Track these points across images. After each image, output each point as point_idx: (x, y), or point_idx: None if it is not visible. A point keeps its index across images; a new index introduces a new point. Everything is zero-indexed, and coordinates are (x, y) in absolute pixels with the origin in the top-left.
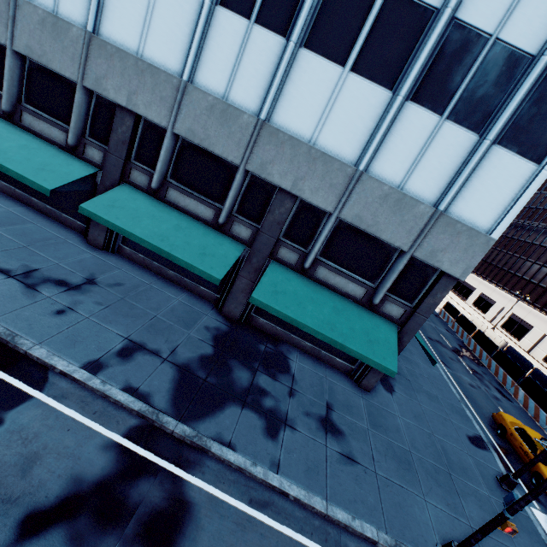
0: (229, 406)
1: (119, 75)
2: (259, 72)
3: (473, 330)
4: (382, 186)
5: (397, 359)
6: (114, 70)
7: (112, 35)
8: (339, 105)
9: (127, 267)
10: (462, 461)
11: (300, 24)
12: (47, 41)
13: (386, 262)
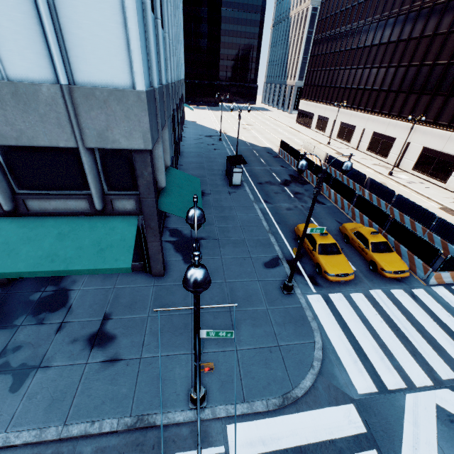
0: None
1: None
2: None
3: (299, 156)
4: None
5: (132, 253)
6: None
7: None
8: None
9: None
10: (249, 290)
11: None
12: None
13: (82, 164)
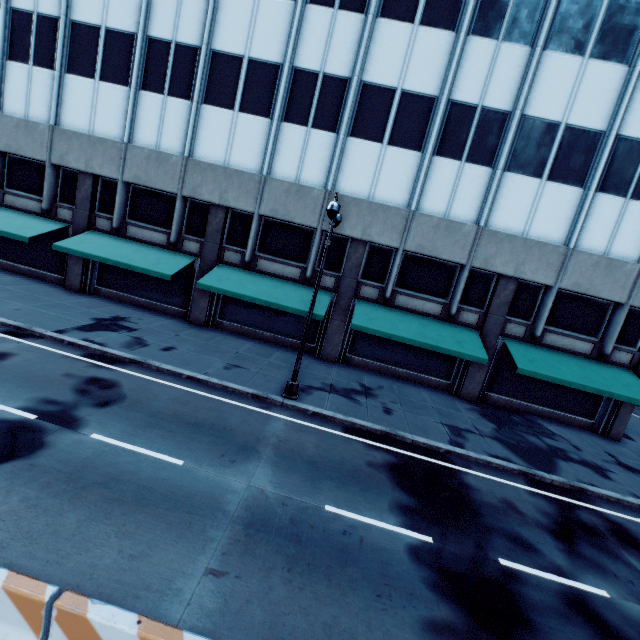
0: (557, 461)
1: (354, 216)
2: (472, 194)
3: None
4: (591, 256)
5: None
6: (350, 213)
7: (346, 189)
8: (542, 205)
9: (365, 373)
10: None
11: (504, 158)
12: (290, 203)
13: (603, 317)
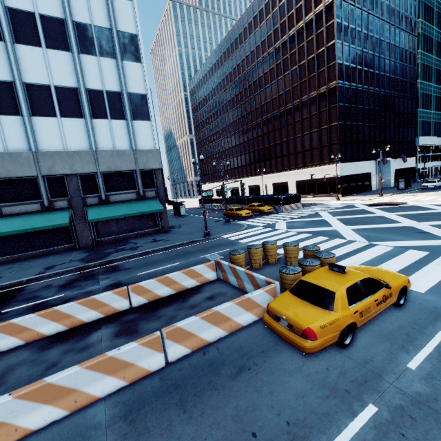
0: (112, 254)
1: None
2: (17, 133)
3: (213, 200)
4: (108, 152)
5: (162, 205)
6: None
7: None
8: (66, 131)
9: (5, 265)
10: (212, 225)
11: (24, 109)
12: None
13: (134, 179)
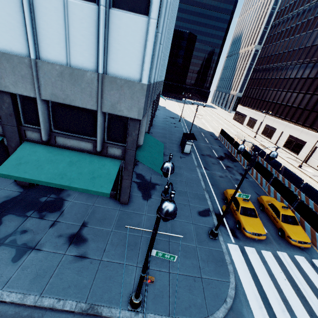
0: None
1: None
2: None
3: (233, 142)
4: (55, 67)
5: (112, 184)
6: None
7: None
8: None
9: None
10: (185, 229)
11: None
12: None
13: (96, 121)
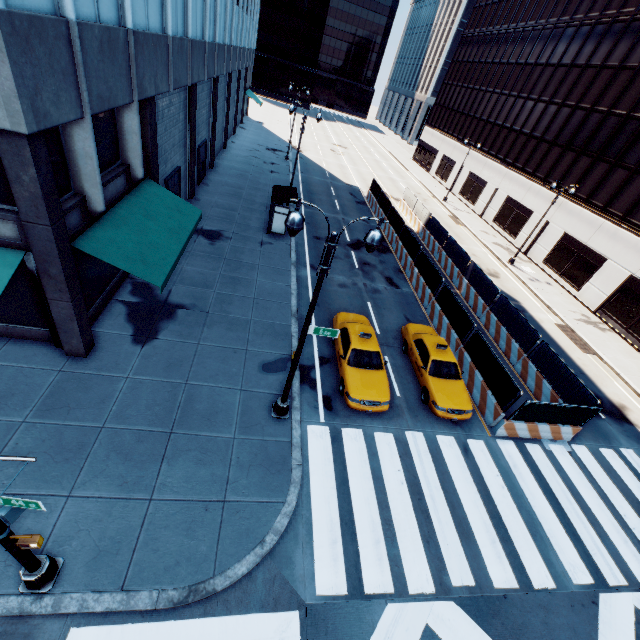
0: None
1: None
2: None
3: (389, 209)
4: None
5: None
6: None
7: None
8: None
9: None
10: (219, 403)
11: None
12: None
13: None
